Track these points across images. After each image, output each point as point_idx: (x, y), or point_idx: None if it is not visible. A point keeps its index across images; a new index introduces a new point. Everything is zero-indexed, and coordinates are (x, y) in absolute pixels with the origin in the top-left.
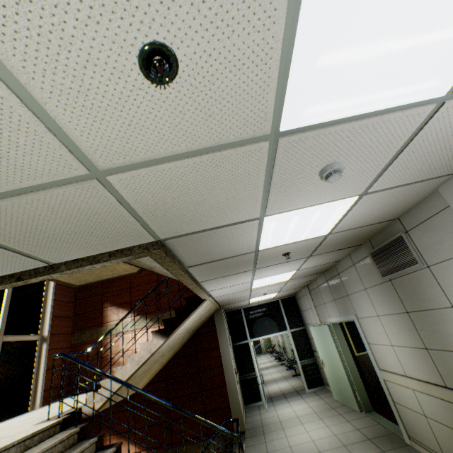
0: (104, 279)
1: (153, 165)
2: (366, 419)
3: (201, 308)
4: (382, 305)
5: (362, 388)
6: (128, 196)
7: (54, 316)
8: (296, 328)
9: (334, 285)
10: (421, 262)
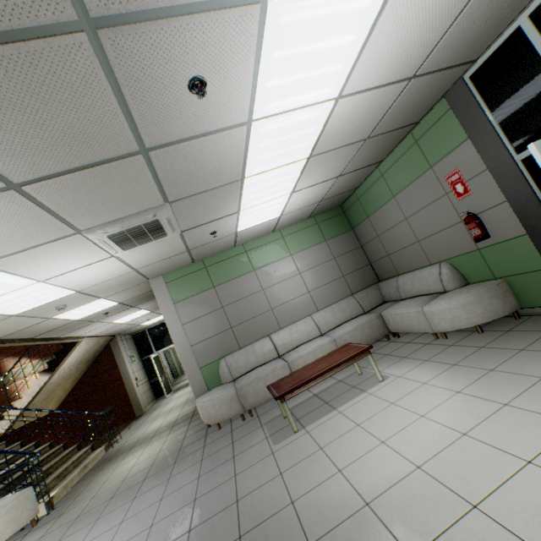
0: None
1: None
2: None
3: (81, 347)
4: None
5: None
6: None
7: None
8: None
9: None
10: None
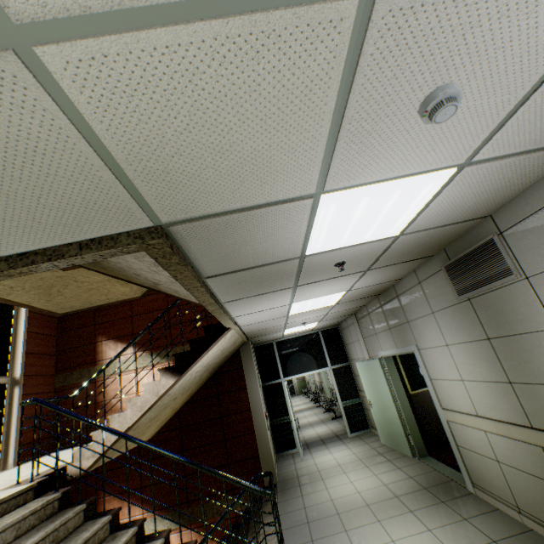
0: (96, 306)
1: (131, 30)
2: (420, 465)
3: (224, 340)
4: (454, 332)
5: (417, 430)
6: (91, 114)
7: (29, 352)
8: (338, 365)
9: (390, 311)
10: (518, 273)
